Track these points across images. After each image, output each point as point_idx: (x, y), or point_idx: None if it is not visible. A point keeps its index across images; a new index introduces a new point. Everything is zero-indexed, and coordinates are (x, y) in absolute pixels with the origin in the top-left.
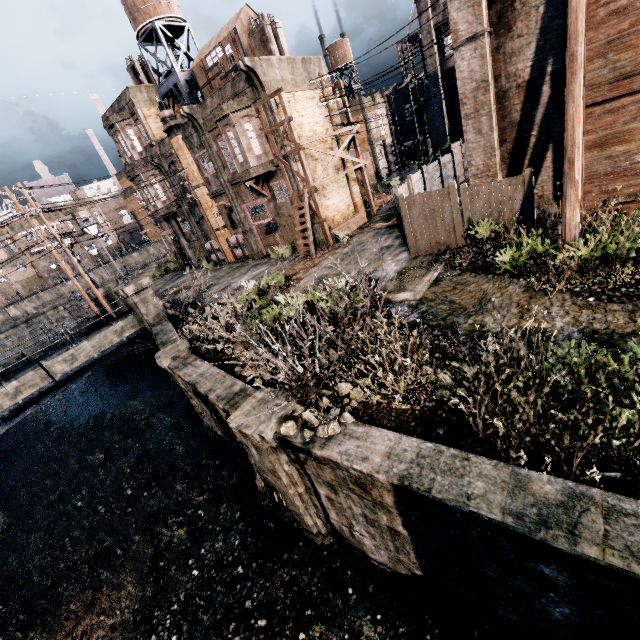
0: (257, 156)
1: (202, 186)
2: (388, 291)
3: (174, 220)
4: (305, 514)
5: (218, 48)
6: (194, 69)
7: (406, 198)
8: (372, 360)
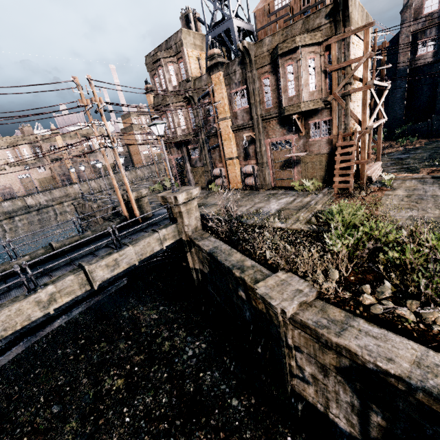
0: (310, 92)
1: (228, 119)
2: None
3: (185, 147)
4: None
5: None
6: (256, 12)
7: None
8: None
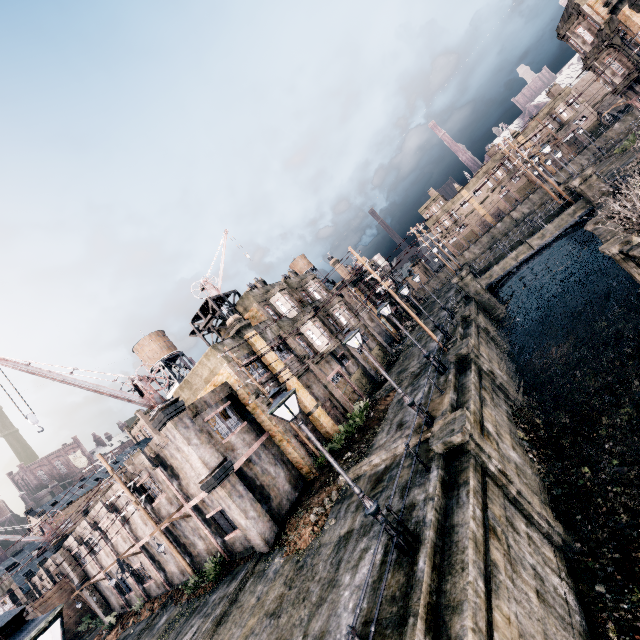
0: None
1: None
2: None
3: (638, 85)
4: None
5: None
6: None
7: None
8: None
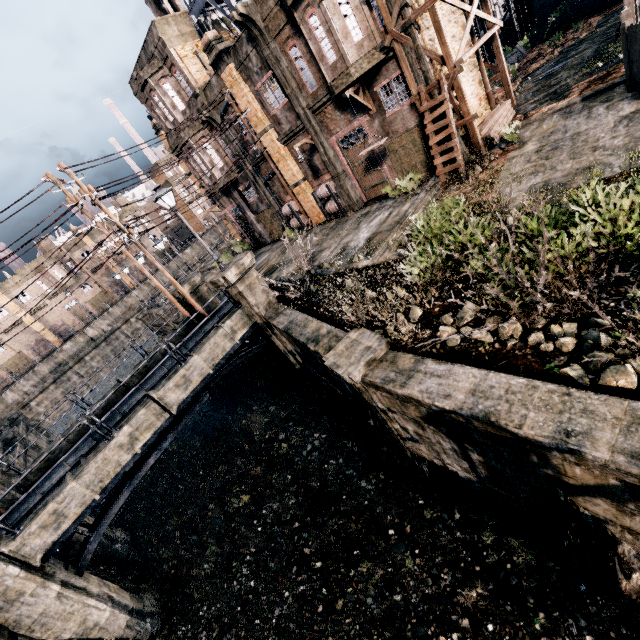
0: (357, 44)
1: (269, 129)
2: None
3: (235, 191)
4: None
5: None
6: None
7: None
8: None
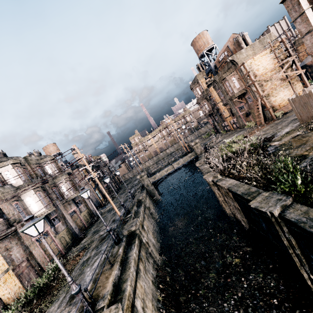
0: (237, 88)
1: (220, 102)
2: (274, 141)
3: (212, 116)
4: (225, 208)
5: (222, 54)
6: (215, 63)
7: (291, 99)
8: (235, 162)
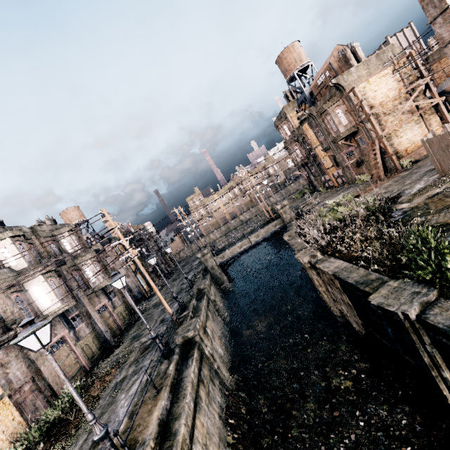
0: (344, 125)
1: (318, 146)
2: (401, 203)
3: (306, 166)
4: (328, 302)
5: (322, 75)
6: (311, 88)
7: (426, 140)
8: (343, 234)
